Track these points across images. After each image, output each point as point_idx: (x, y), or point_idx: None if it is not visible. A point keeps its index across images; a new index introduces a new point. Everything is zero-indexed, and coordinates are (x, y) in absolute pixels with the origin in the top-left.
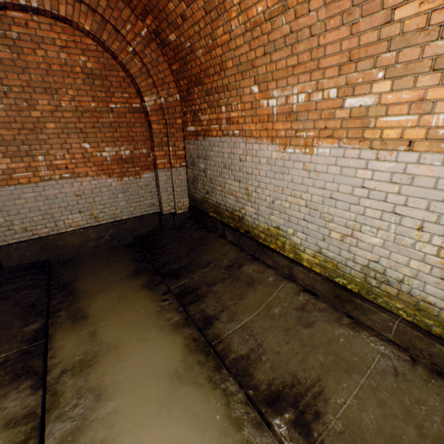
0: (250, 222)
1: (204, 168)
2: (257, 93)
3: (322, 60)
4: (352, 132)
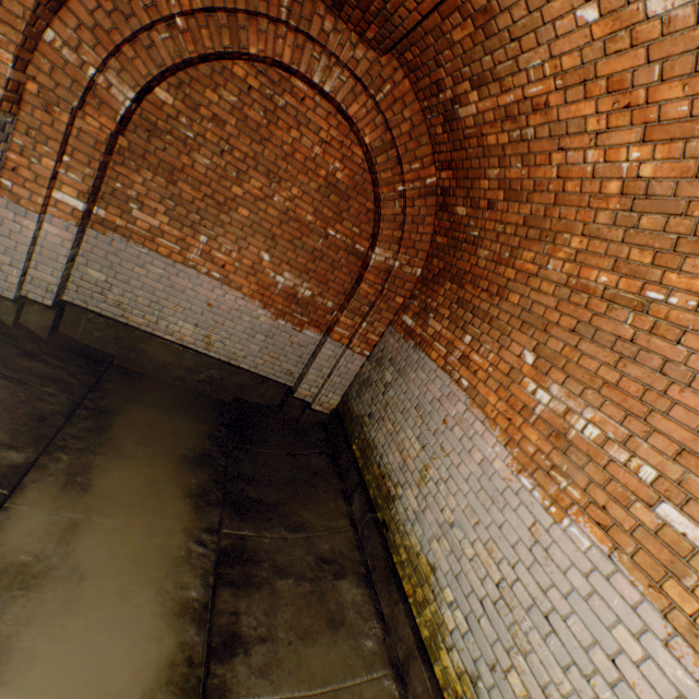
0: (399, 515)
1: (389, 381)
2: (529, 364)
3: (657, 415)
4: (646, 559)
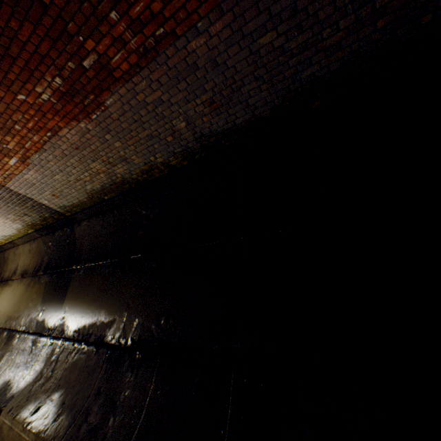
0: None
1: None
2: None
3: None
4: None
